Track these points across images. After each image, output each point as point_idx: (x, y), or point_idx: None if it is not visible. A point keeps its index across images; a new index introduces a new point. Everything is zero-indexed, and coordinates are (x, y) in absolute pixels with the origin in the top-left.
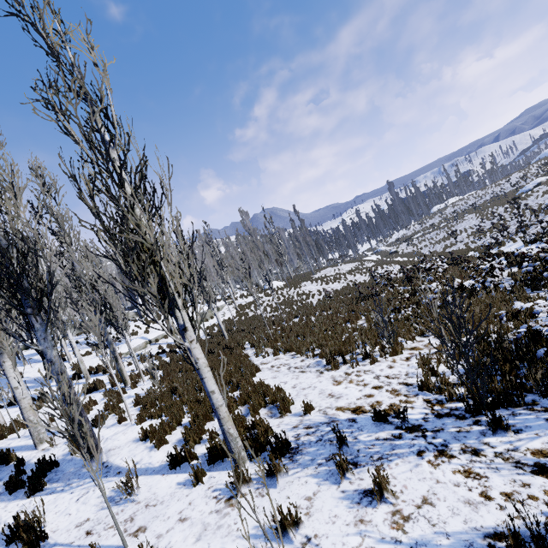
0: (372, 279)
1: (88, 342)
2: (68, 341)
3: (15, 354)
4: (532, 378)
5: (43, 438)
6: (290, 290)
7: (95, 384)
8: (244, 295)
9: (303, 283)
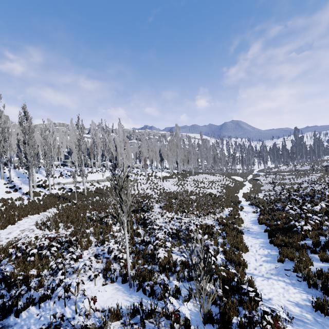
0: (186, 193)
1: (61, 172)
2: (53, 169)
3: (38, 167)
4: (9, 257)
5: None
6: (159, 181)
7: (27, 192)
8: (140, 174)
9: (172, 179)
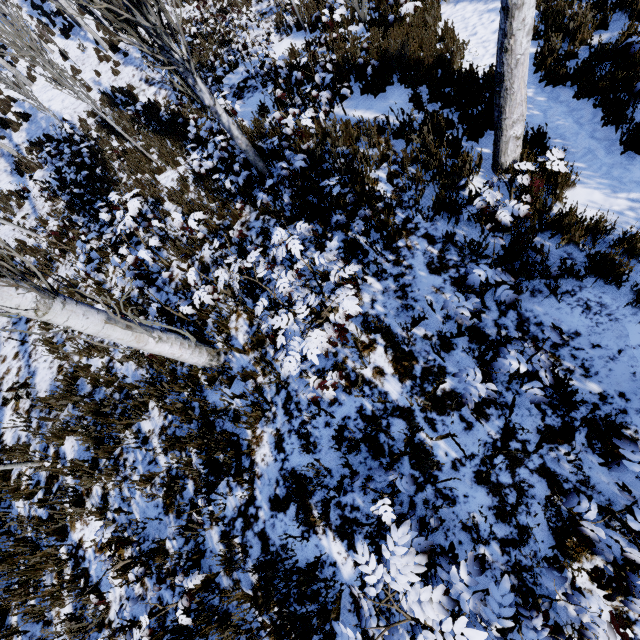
0: None
1: None
2: None
3: None
4: None
5: (70, 4)
6: None
7: None
8: None
9: None
